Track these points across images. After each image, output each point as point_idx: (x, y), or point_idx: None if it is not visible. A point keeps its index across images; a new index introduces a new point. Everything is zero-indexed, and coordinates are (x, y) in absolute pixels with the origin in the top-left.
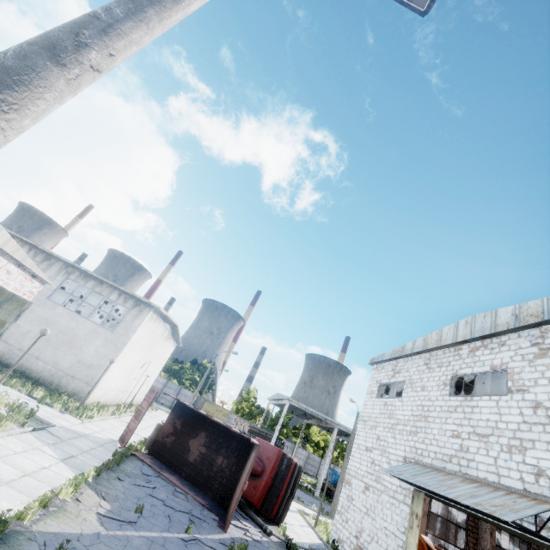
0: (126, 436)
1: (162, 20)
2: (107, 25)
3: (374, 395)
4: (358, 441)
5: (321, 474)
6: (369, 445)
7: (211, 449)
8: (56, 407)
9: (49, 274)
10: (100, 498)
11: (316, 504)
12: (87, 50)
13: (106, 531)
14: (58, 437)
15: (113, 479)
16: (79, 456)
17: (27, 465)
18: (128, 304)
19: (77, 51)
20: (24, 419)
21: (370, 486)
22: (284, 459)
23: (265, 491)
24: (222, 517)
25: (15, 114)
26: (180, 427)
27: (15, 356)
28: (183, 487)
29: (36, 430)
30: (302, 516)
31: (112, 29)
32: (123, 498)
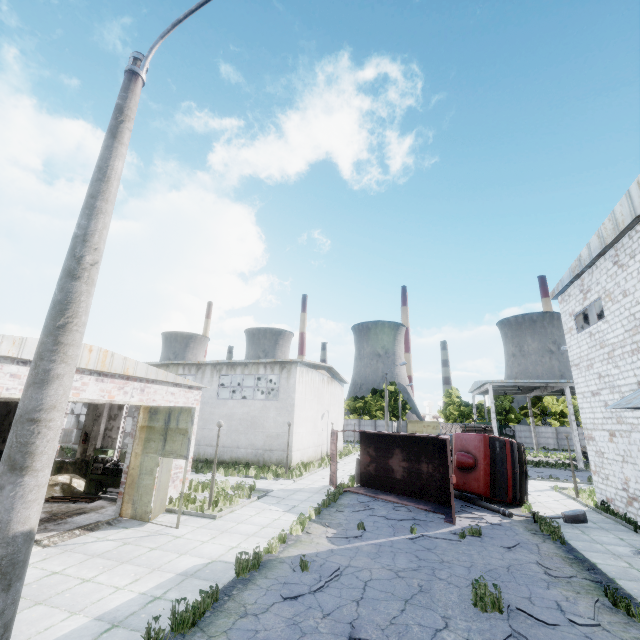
0: (333, 479)
1: (108, 200)
2: (84, 236)
3: (573, 332)
4: (580, 390)
5: (575, 444)
6: (593, 389)
7: (411, 460)
8: (269, 478)
9: (207, 380)
10: (326, 528)
11: (581, 476)
12: (83, 259)
13: (338, 547)
14: (279, 497)
15: (334, 512)
16: (300, 505)
17: (263, 521)
18: (276, 371)
19: (80, 264)
20: (248, 493)
21: (615, 431)
22: (495, 442)
23: (488, 479)
24: (448, 514)
25: (76, 320)
26: (374, 454)
27: (223, 453)
28: (402, 502)
29: (261, 498)
30: (557, 492)
31: (87, 236)
32: (346, 523)
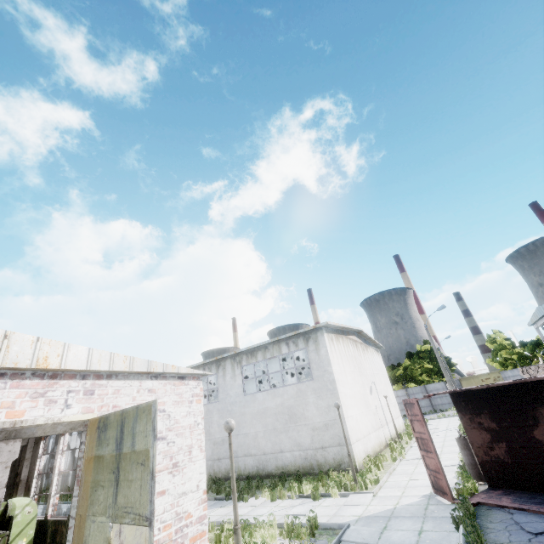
0: (440, 483)
1: None
2: None
3: None
4: None
5: None
6: None
7: None
8: (333, 494)
9: (229, 376)
10: None
11: None
12: None
13: None
14: (365, 543)
15: None
16: None
17: None
18: (300, 345)
19: None
20: None
21: None
22: None
23: None
24: None
25: None
26: (493, 425)
27: (266, 462)
28: None
29: None
30: None
31: None
32: None
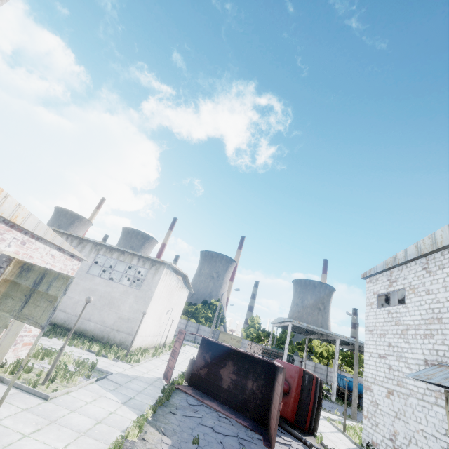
0: (168, 374)
1: None
2: None
3: (374, 306)
4: (369, 349)
5: (333, 381)
6: (381, 352)
7: (240, 375)
8: (110, 357)
9: (84, 254)
10: (161, 434)
11: (336, 408)
12: None
13: None
14: (117, 383)
15: (167, 413)
16: (136, 397)
17: (98, 412)
18: (146, 266)
19: None
20: (88, 372)
21: (394, 391)
22: (305, 375)
23: (296, 407)
24: (265, 436)
25: None
26: (209, 360)
27: (73, 321)
28: (224, 412)
29: (99, 380)
30: (329, 423)
31: None
32: (179, 431)
